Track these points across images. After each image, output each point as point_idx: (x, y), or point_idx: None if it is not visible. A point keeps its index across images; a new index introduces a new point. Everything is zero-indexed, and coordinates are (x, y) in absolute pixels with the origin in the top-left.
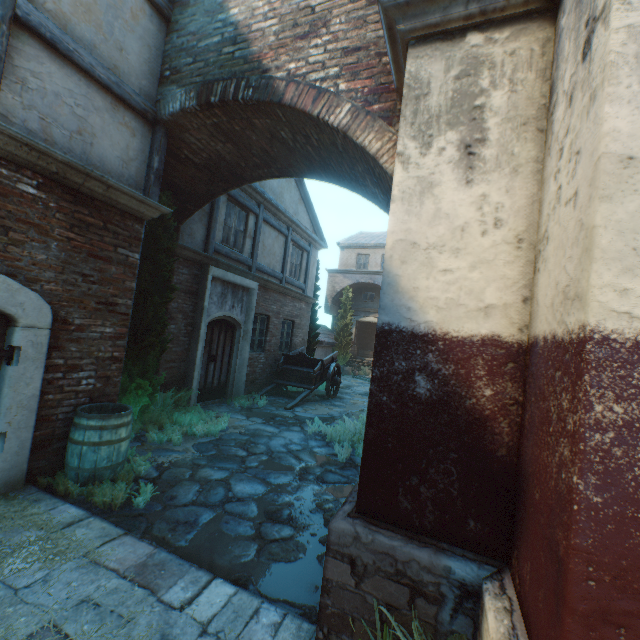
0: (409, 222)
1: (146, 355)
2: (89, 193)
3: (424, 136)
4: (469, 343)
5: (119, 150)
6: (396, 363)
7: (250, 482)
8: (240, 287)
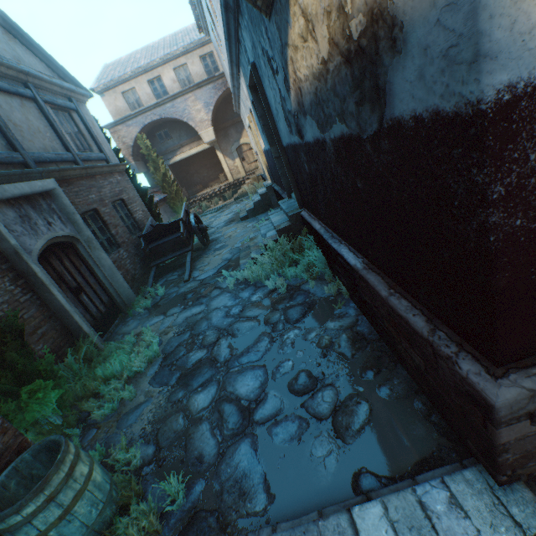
0: None
1: (2, 357)
2: None
3: None
4: None
5: None
6: (532, 156)
7: (245, 375)
8: (36, 196)
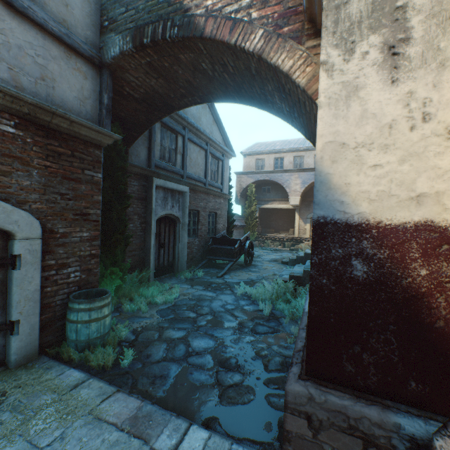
0: (337, 125)
1: (115, 249)
2: (56, 128)
3: (346, 43)
4: (402, 229)
5: (75, 91)
6: (333, 250)
7: (203, 338)
8: (176, 191)
